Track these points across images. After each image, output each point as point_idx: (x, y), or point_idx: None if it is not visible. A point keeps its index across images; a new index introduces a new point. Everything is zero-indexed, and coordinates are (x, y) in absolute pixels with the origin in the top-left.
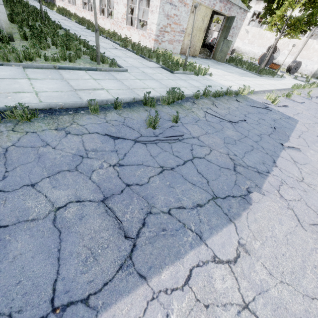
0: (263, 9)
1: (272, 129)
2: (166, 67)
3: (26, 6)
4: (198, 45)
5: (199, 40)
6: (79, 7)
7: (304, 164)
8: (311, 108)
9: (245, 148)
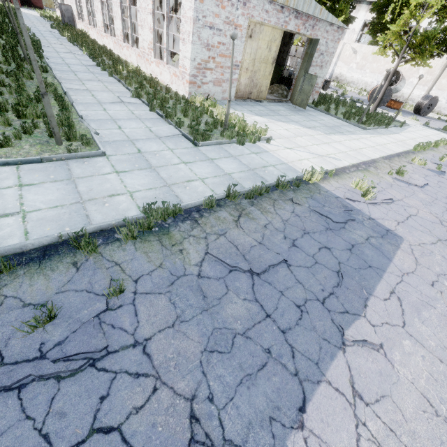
0: (370, 22)
1: (336, 280)
2: (187, 136)
3: (15, 37)
4: (264, 83)
5: (265, 76)
6: (100, 31)
7: (377, 402)
8: (438, 198)
9: (247, 362)
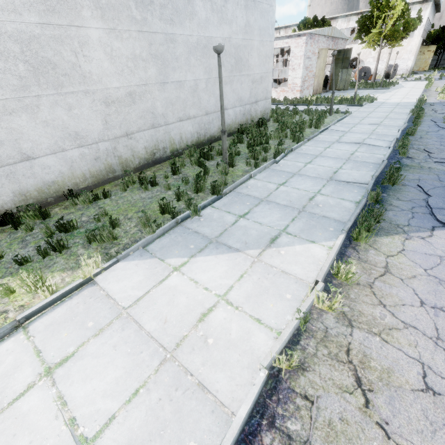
0: (358, 32)
1: None
2: (352, 104)
3: None
4: (321, 83)
5: (322, 78)
6: None
7: None
8: None
9: None
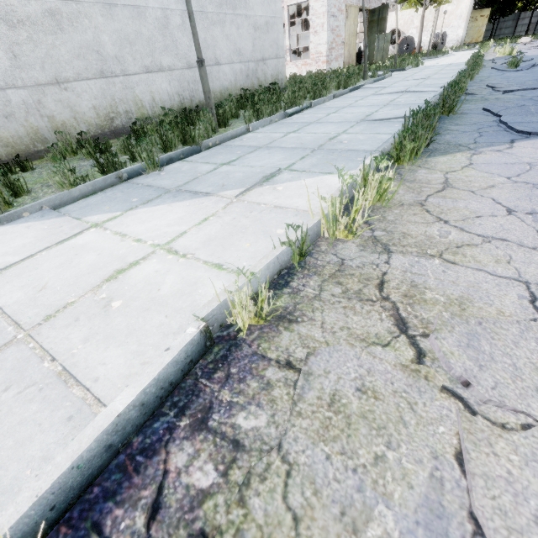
0: None
1: None
2: (393, 69)
3: None
4: (354, 54)
5: (354, 47)
6: None
7: None
8: (535, 51)
9: None
